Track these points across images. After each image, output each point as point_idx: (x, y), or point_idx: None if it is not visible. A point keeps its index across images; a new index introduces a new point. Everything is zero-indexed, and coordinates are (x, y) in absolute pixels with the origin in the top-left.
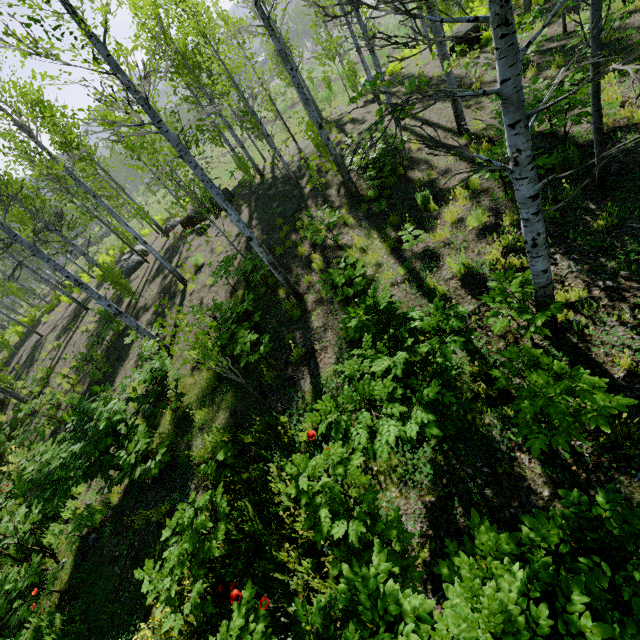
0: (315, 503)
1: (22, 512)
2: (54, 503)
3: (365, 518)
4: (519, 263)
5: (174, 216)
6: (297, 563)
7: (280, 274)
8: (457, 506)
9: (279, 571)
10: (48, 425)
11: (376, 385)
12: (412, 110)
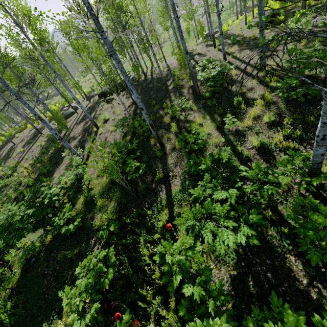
0: (172, 270)
1: None
2: (14, 241)
3: (204, 285)
4: (293, 146)
5: (94, 91)
6: (151, 297)
7: (154, 131)
8: (250, 280)
9: (141, 300)
10: (13, 193)
11: (216, 206)
12: (233, 53)
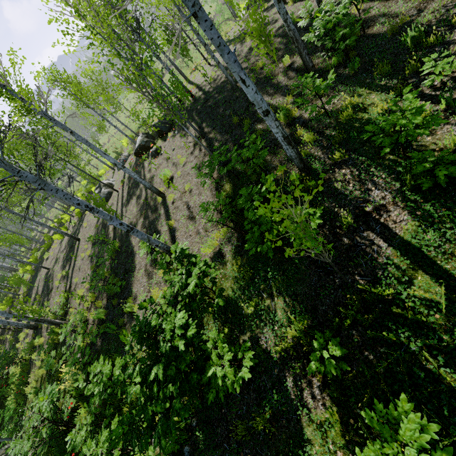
0: None
1: (106, 439)
2: (162, 446)
3: None
4: None
5: (120, 154)
6: None
7: (293, 148)
8: None
9: None
10: (84, 340)
11: None
12: None
